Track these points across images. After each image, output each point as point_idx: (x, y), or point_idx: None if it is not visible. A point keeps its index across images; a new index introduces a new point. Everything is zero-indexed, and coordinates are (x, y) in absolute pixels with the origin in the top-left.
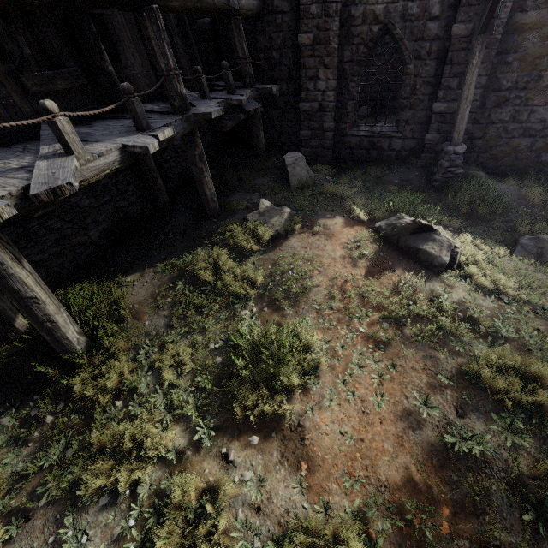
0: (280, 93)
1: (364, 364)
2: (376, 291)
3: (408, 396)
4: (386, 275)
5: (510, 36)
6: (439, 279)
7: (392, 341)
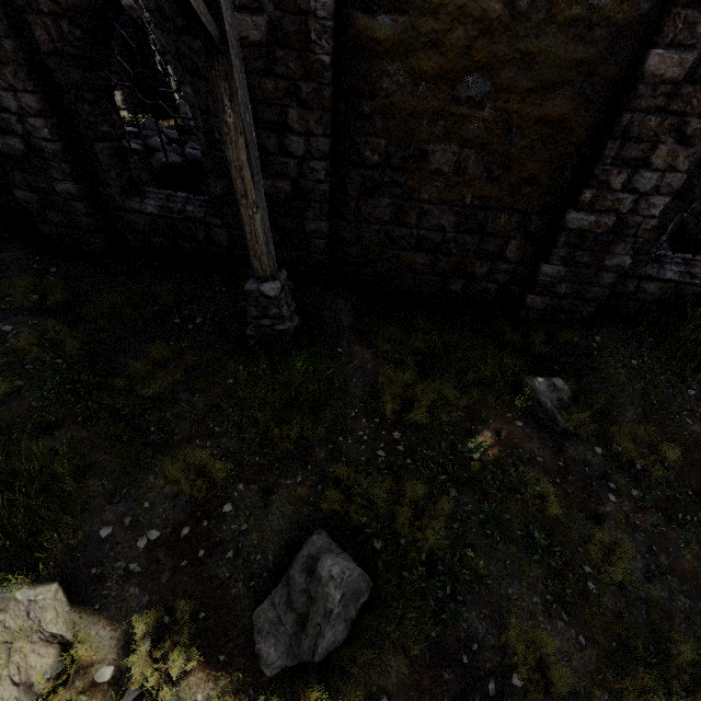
0: None
1: None
2: None
3: None
4: None
5: (356, 60)
6: None
7: None
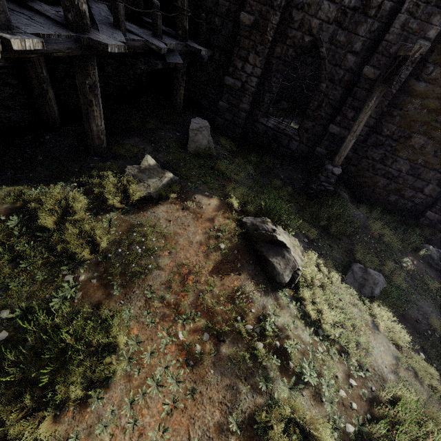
0: (212, 59)
1: (164, 381)
2: (214, 292)
3: (192, 436)
4: (230, 277)
5: (402, 95)
6: (275, 296)
7: (205, 358)
